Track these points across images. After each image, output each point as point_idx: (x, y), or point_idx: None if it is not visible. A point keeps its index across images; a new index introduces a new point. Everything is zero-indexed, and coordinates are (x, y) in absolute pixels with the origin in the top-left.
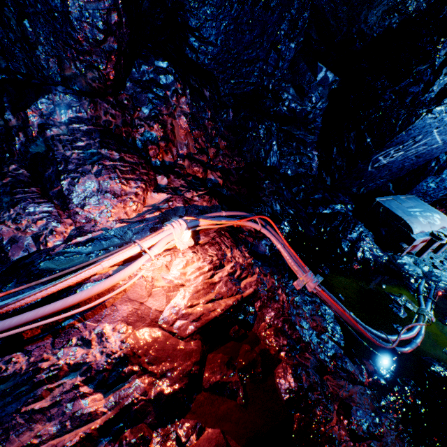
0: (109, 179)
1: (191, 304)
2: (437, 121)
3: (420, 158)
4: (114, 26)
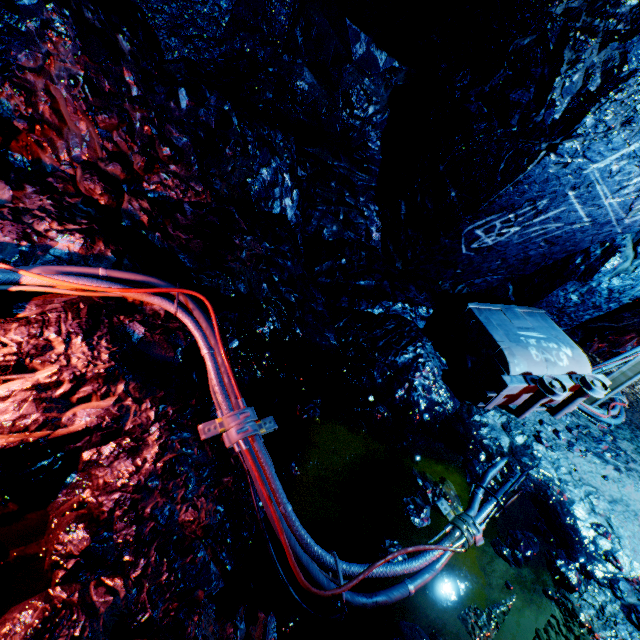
0: None
1: None
2: (571, 172)
3: (555, 246)
4: None
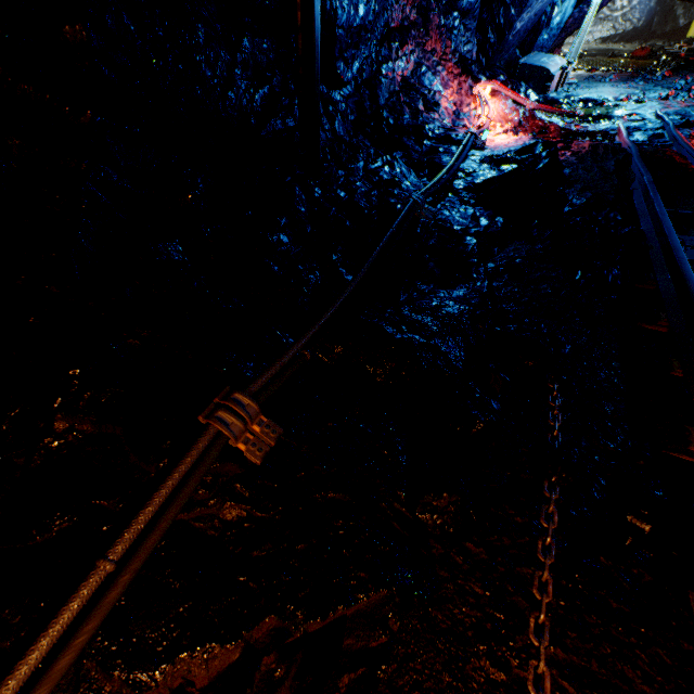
0: (447, 73)
1: (508, 117)
2: None
3: (536, 17)
4: None
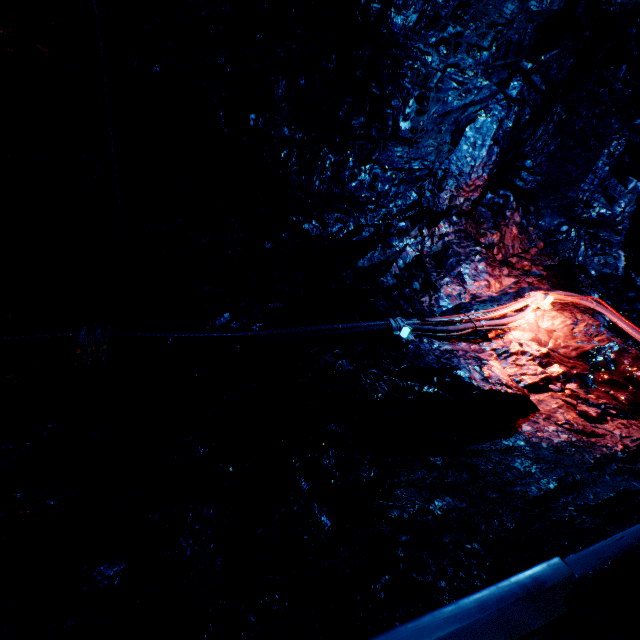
0: (486, 265)
1: (566, 341)
2: None
3: None
4: (491, 176)
